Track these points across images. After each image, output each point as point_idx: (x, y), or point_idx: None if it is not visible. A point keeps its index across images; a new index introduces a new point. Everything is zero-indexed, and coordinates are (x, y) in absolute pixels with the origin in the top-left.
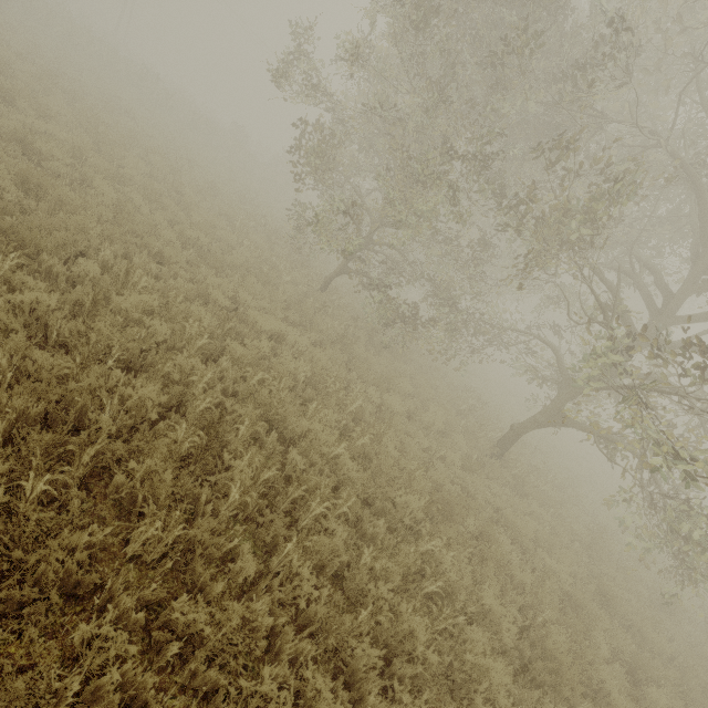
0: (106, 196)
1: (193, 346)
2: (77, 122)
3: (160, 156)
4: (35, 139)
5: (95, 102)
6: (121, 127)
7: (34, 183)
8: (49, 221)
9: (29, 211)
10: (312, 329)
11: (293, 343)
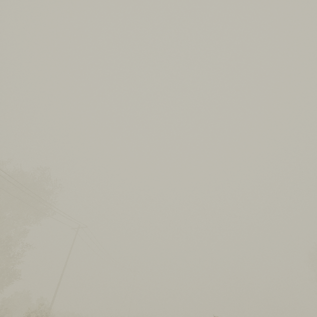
0: None
1: None
2: None
3: None
4: None
5: None
6: None
7: None
8: None
9: None
10: None
11: None
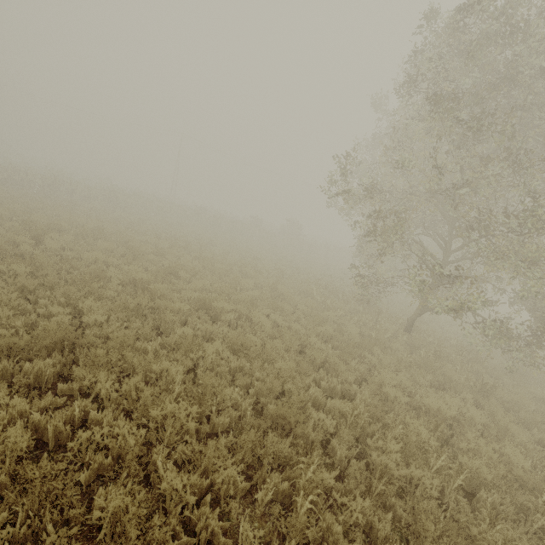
0: (263, 324)
1: (451, 485)
2: (202, 266)
3: (247, 265)
4: (211, 301)
5: (195, 245)
6: (218, 256)
7: (239, 344)
8: (275, 383)
9: (246, 371)
10: (456, 386)
11: (469, 417)
